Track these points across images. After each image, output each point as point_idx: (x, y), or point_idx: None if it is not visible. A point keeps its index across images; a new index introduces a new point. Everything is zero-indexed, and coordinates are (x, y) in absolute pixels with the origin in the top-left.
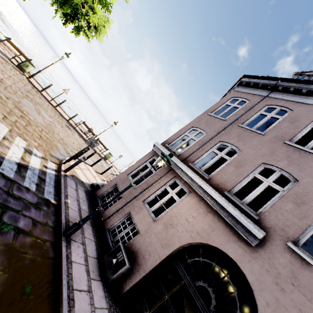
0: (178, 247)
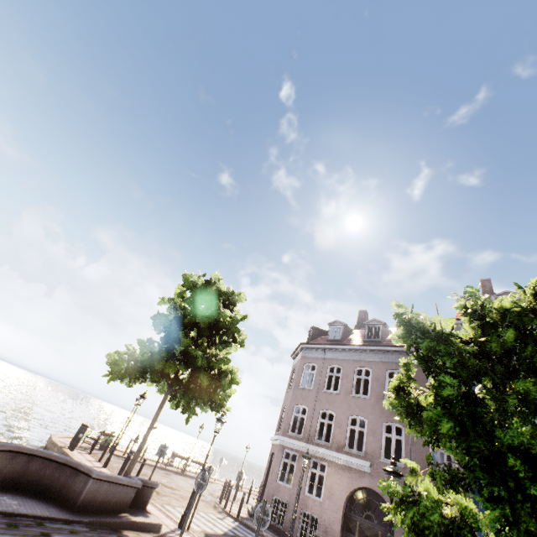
0: (343, 504)
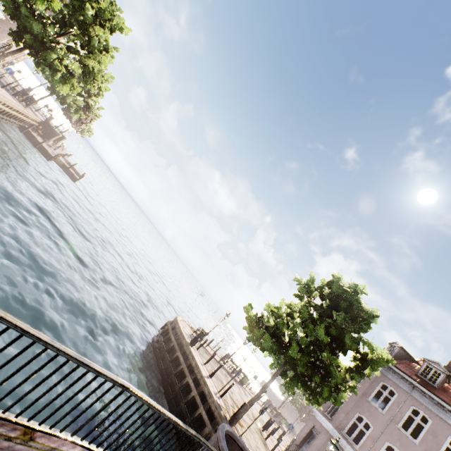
0: None
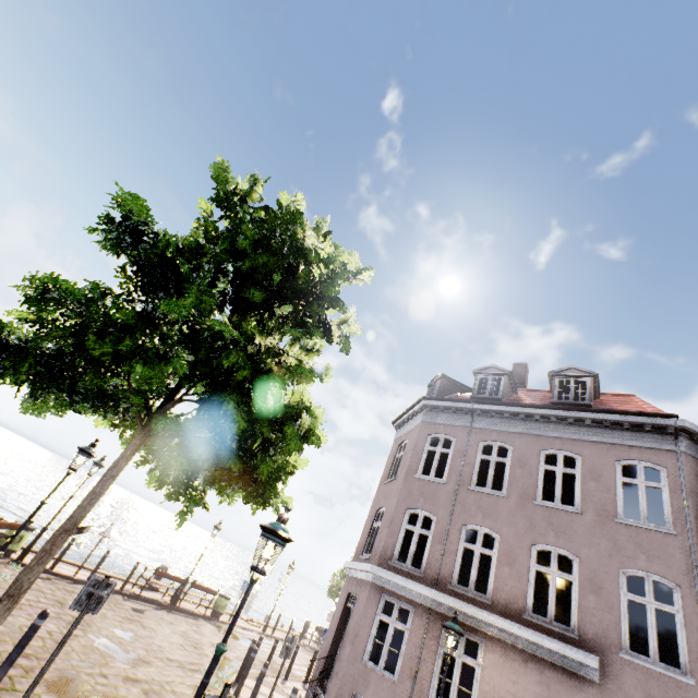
0: None
